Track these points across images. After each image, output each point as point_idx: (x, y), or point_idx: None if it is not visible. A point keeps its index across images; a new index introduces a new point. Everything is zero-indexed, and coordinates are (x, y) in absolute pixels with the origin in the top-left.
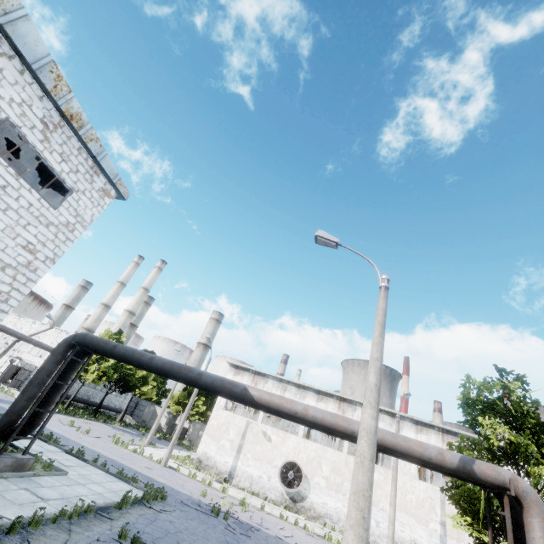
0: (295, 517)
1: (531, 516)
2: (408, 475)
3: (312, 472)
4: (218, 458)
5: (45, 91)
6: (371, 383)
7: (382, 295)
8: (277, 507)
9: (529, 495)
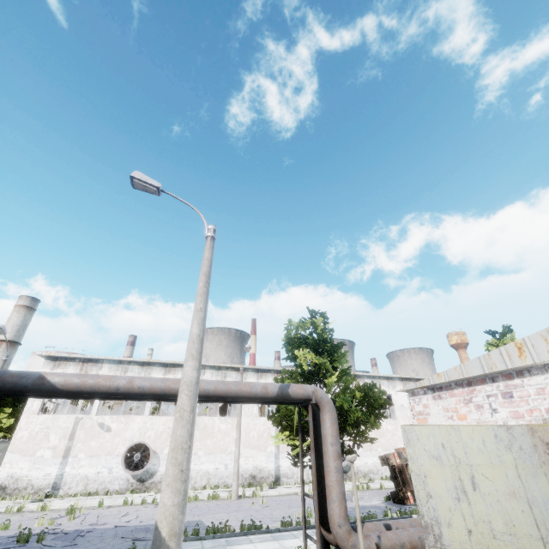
0: (144, 496)
1: (325, 414)
2: (251, 416)
3: (161, 445)
4: (33, 474)
5: None
6: (193, 335)
7: (208, 245)
8: (122, 495)
9: (324, 399)
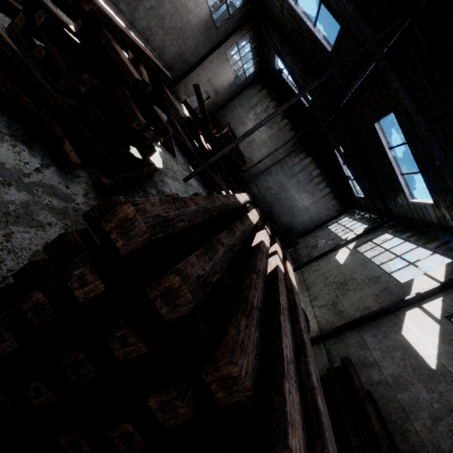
0: None
1: None
2: None
3: None
4: None
5: None
6: None
7: None
8: None
9: None
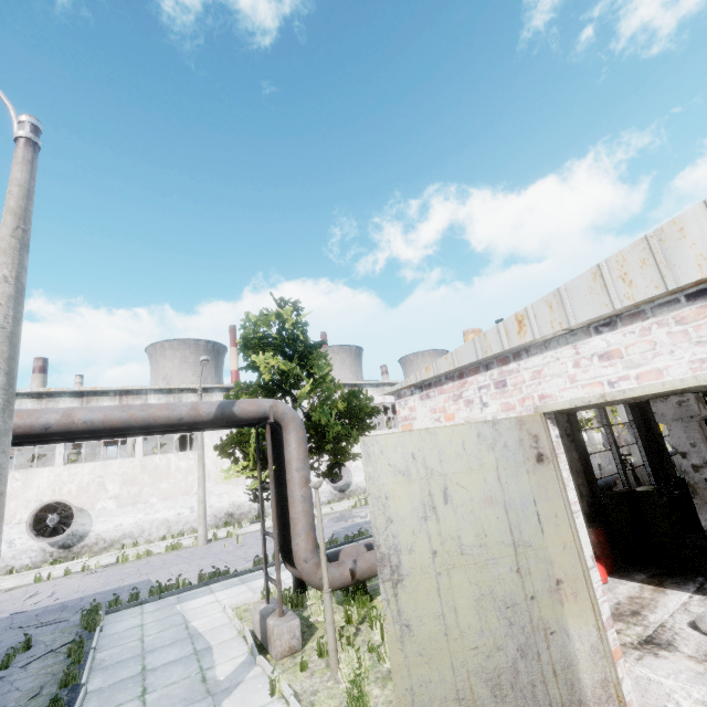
0: (72, 564)
1: (289, 433)
2: None
3: (91, 500)
4: None
5: None
6: None
7: (17, 155)
8: (36, 570)
9: (288, 415)
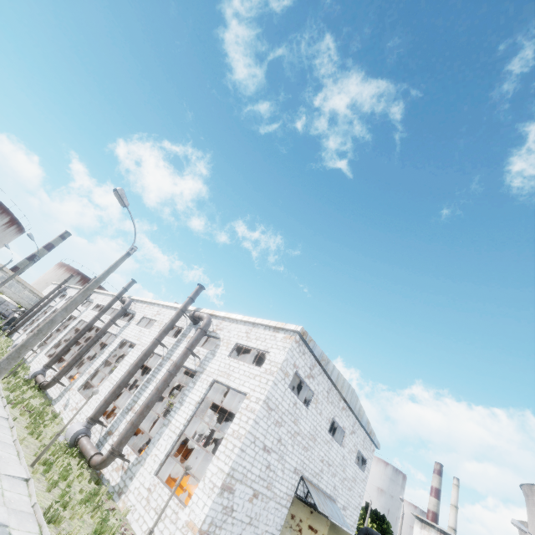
0: None
1: None
2: None
3: None
4: None
5: (364, 430)
6: None
7: None
8: None
9: None
